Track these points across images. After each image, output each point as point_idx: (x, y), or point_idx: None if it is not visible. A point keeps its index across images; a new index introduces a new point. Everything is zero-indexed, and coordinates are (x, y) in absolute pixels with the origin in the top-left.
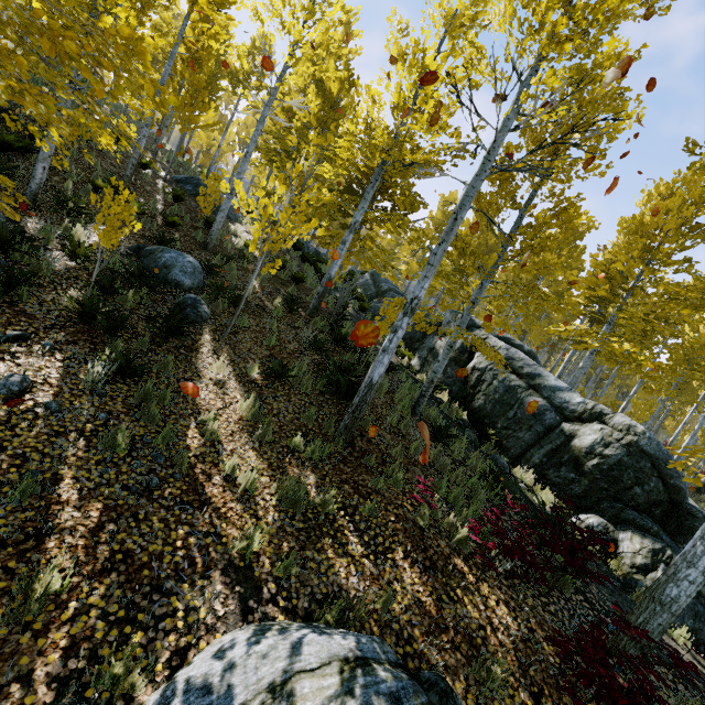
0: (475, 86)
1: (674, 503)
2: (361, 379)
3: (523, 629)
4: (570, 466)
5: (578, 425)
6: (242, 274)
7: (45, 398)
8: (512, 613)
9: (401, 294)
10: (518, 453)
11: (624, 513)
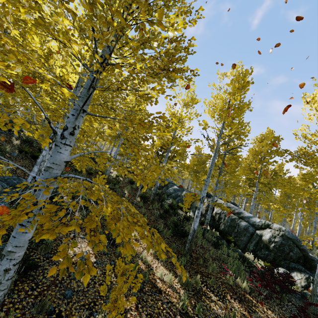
0: (204, 129)
1: (305, 256)
2: (183, 227)
3: (279, 317)
4: (264, 248)
5: (262, 231)
6: (120, 189)
7: (93, 259)
8: (273, 312)
9: (174, 184)
10: (243, 246)
11: (290, 265)
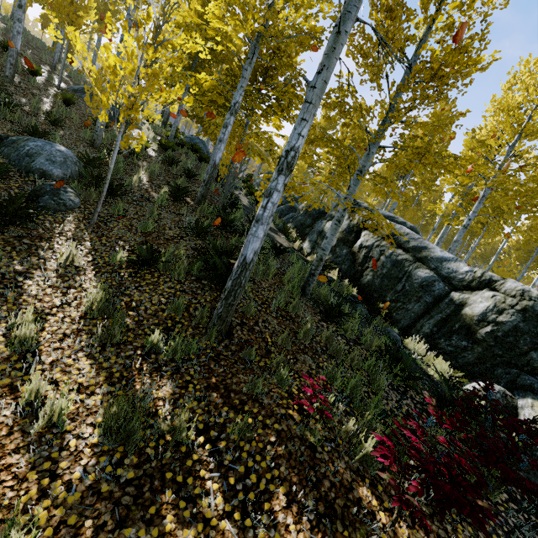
0: None
1: None
2: None
3: None
4: (461, 334)
5: (468, 294)
6: (131, 169)
7: None
8: None
9: (293, 190)
10: (407, 324)
11: (520, 379)
